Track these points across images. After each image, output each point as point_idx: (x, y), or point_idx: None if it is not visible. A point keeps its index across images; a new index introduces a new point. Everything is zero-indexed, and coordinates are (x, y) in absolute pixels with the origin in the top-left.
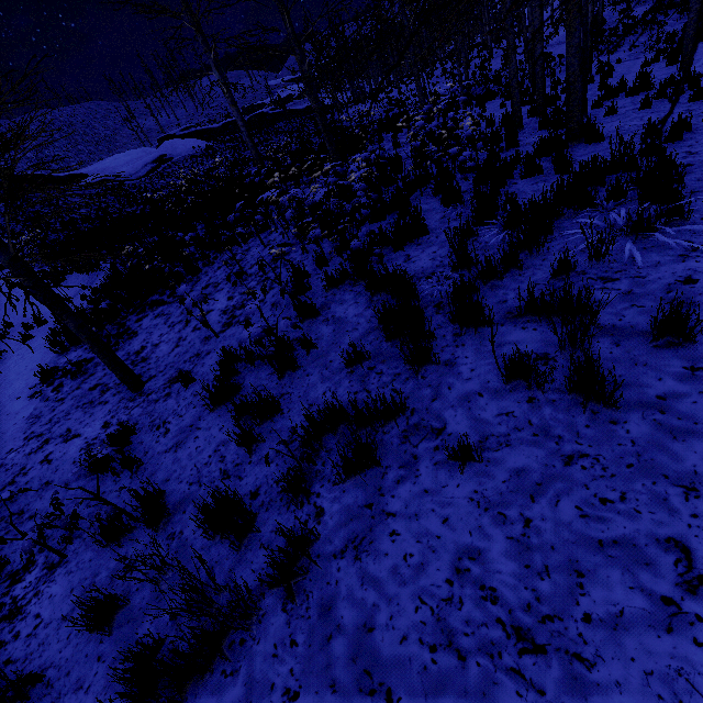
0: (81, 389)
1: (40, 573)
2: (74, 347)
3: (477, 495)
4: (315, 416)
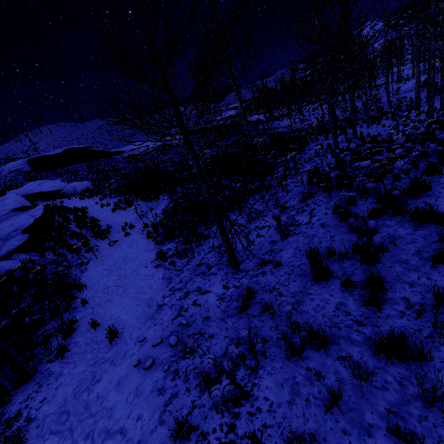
0: (191, 265)
1: (246, 372)
2: (167, 241)
3: None
4: (422, 292)
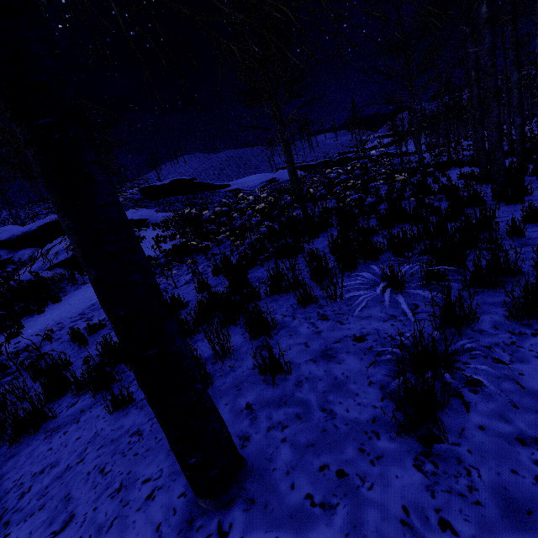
0: None
1: (10, 378)
2: None
3: (99, 431)
4: None
